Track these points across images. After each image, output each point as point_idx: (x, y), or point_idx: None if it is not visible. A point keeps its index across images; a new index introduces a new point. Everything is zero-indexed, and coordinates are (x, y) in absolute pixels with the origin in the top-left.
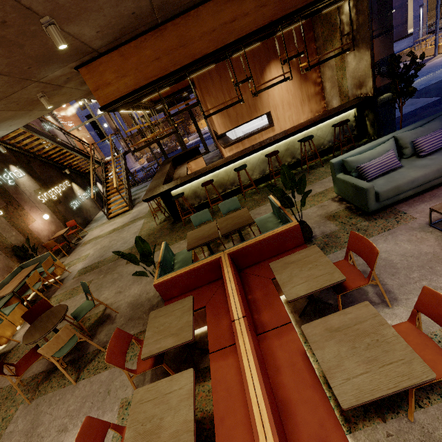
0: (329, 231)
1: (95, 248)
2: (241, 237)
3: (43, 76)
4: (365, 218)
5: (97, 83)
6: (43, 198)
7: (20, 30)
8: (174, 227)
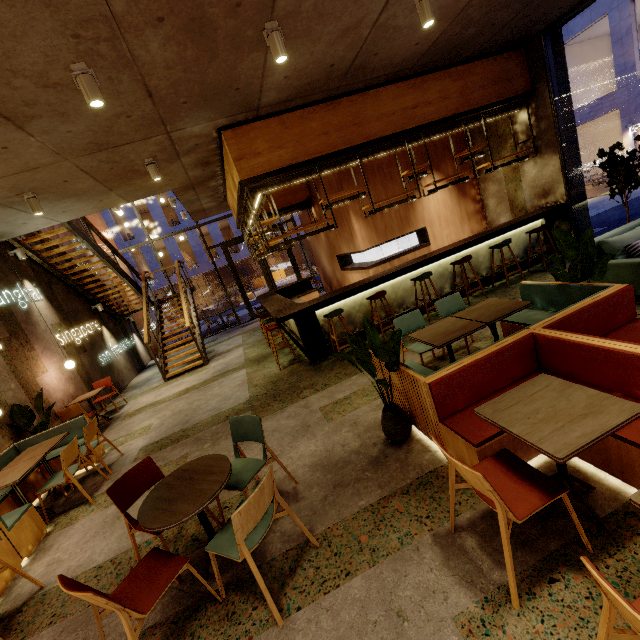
0: None
1: (161, 416)
2: (497, 339)
3: (181, 126)
4: None
5: (243, 151)
6: (63, 339)
7: (236, 29)
8: (319, 366)
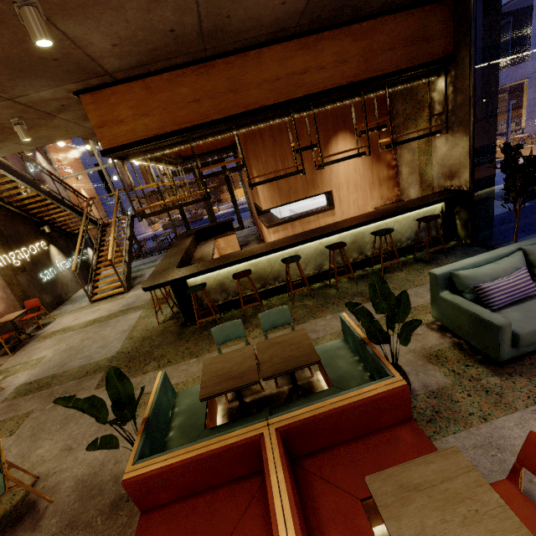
0: (435, 384)
1: (57, 349)
2: (292, 378)
3: (20, 93)
4: (492, 370)
5: (104, 118)
6: None
7: None
8: (183, 332)
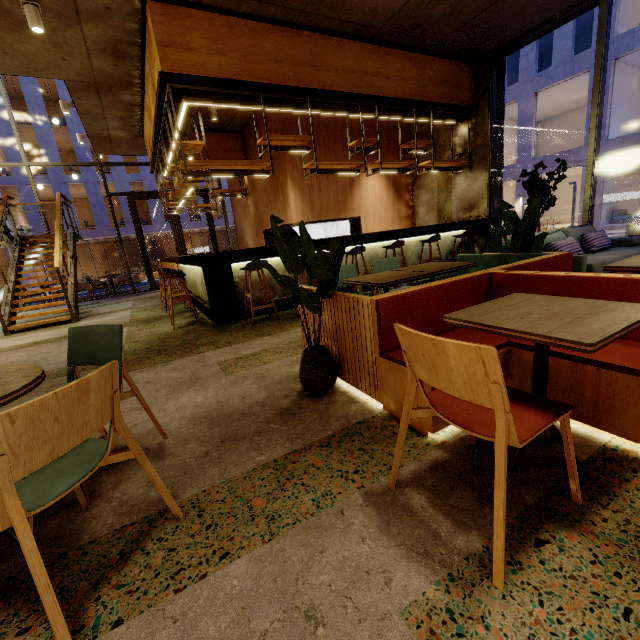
0: None
1: None
2: None
3: None
4: None
5: (172, 38)
6: None
7: None
8: (225, 328)
